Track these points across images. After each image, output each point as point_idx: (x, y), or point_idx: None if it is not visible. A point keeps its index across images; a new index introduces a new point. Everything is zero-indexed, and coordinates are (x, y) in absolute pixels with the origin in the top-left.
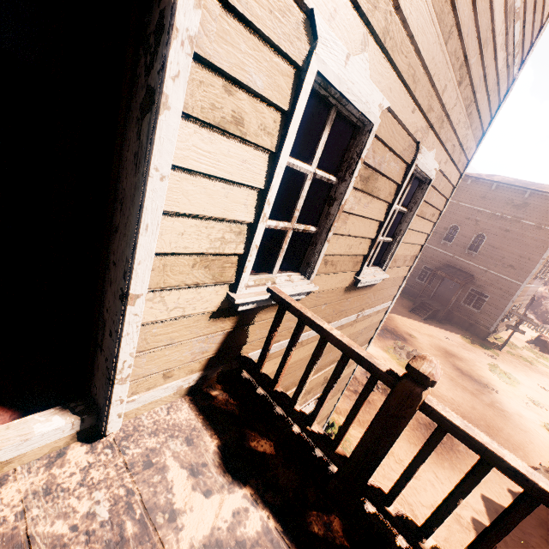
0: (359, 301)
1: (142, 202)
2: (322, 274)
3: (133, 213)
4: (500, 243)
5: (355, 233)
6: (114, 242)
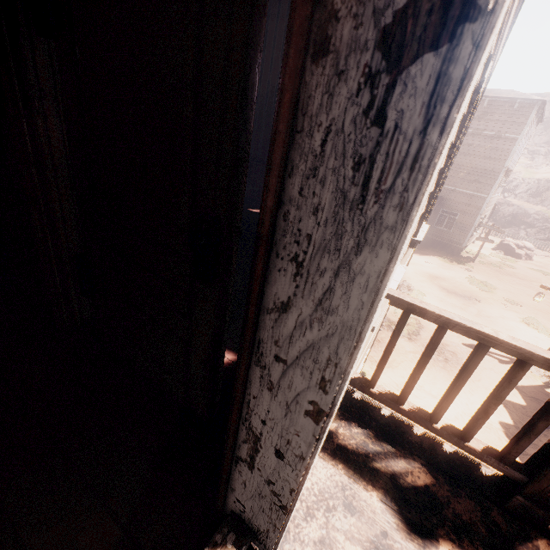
0: (404, 260)
1: (391, 263)
2: None
3: (353, 284)
4: (464, 159)
5: None
6: (275, 326)
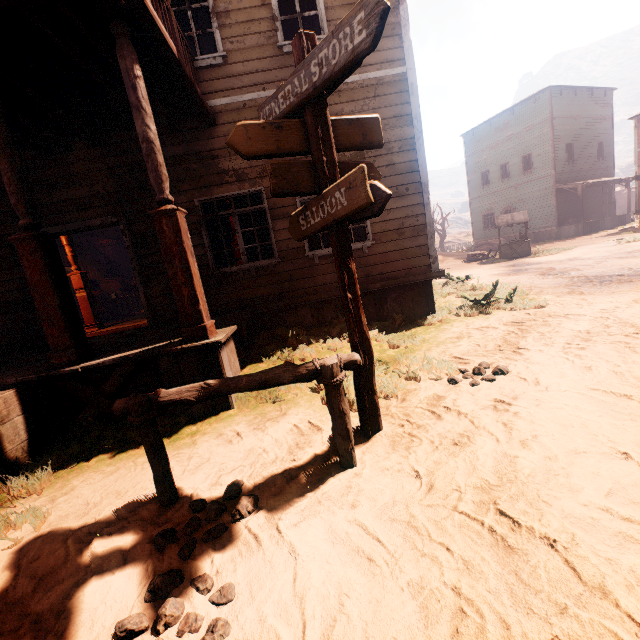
0: None
1: None
2: (237, 51)
3: None
4: None
5: (245, 20)
6: None
